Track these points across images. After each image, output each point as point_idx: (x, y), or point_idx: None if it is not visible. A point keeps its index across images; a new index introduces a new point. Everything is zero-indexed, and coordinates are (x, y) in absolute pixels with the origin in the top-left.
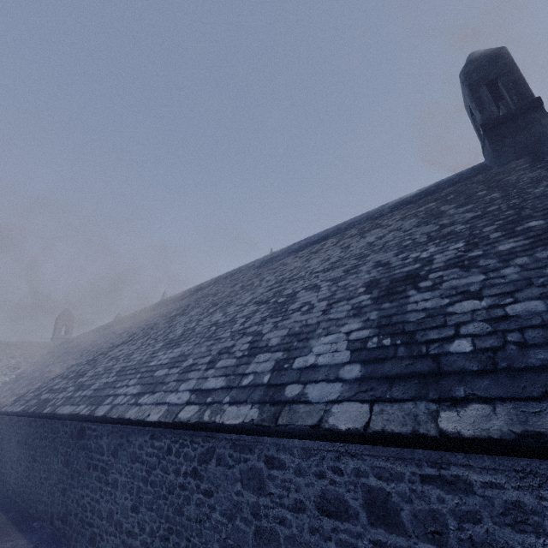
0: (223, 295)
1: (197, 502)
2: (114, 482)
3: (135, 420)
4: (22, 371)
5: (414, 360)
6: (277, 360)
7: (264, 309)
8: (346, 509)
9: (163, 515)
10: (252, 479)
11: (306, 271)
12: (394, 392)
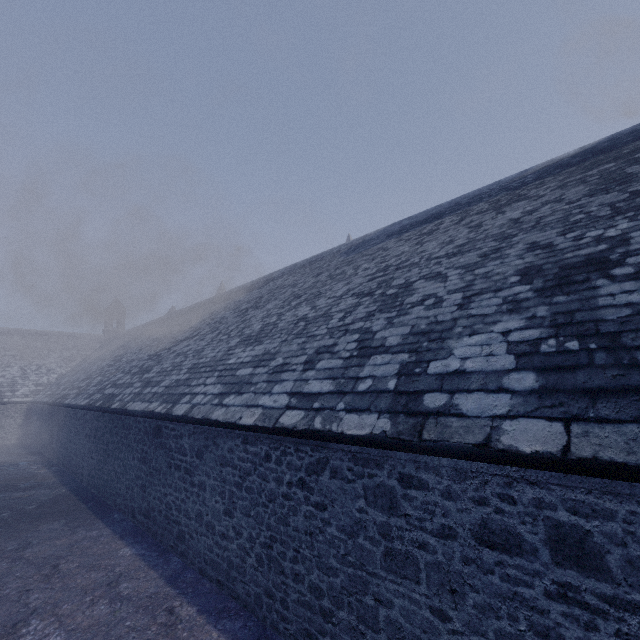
0: (305, 286)
1: (306, 514)
2: (201, 484)
3: (224, 423)
4: (77, 364)
5: (627, 371)
6: (403, 364)
7: (368, 302)
8: (518, 542)
9: (263, 523)
10: (380, 496)
11: (420, 257)
12: (601, 410)
